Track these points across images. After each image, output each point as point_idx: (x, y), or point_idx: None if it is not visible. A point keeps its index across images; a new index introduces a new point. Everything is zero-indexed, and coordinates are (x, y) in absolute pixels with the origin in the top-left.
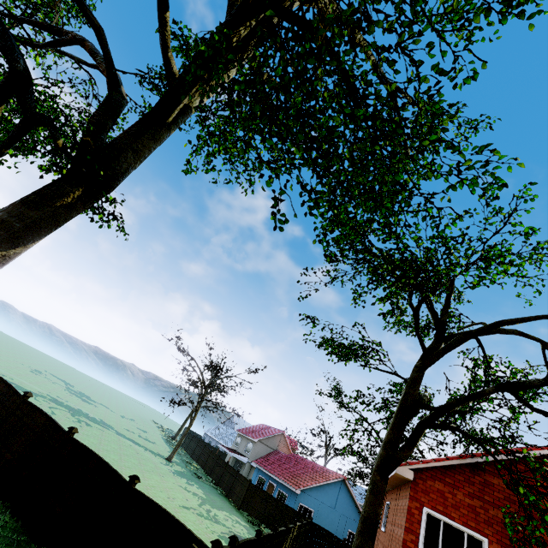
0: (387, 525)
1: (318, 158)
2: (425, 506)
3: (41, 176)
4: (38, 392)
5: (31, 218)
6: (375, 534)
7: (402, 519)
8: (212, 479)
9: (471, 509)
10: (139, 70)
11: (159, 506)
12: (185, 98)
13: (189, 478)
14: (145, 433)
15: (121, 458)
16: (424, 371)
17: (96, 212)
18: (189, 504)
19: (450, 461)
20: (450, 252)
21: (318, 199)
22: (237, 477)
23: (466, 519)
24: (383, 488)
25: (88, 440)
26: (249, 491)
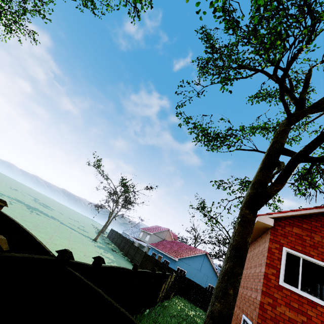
0: None
1: None
2: (284, 246)
3: None
4: (6, 194)
5: None
6: (244, 260)
7: (261, 259)
8: (123, 253)
9: None
10: None
11: (15, 222)
12: None
13: (106, 250)
14: (83, 227)
15: (55, 232)
16: (290, 125)
17: None
18: None
19: (308, 211)
20: None
21: None
22: (137, 250)
23: None
24: (252, 220)
25: (32, 220)
26: (144, 258)
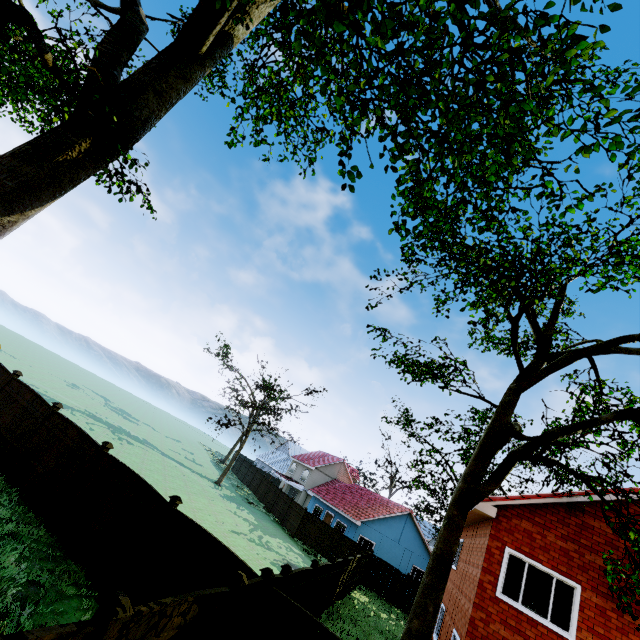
0: (459, 563)
1: (407, 81)
2: (507, 546)
3: (42, 130)
4: (74, 407)
5: (26, 176)
6: (448, 573)
7: (479, 558)
8: (265, 506)
9: (563, 552)
10: (171, 15)
11: (203, 529)
12: (223, 15)
13: (240, 503)
14: (192, 455)
15: (165, 479)
16: (519, 394)
17: (112, 177)
18: (239, 529)
19: (542, 499)
20: (570, 244)
21: (405, 145)
22: (292, 505)
23: (556, 563)
24: (460, 524)
25: (130, 459)
26: (305, 519)
